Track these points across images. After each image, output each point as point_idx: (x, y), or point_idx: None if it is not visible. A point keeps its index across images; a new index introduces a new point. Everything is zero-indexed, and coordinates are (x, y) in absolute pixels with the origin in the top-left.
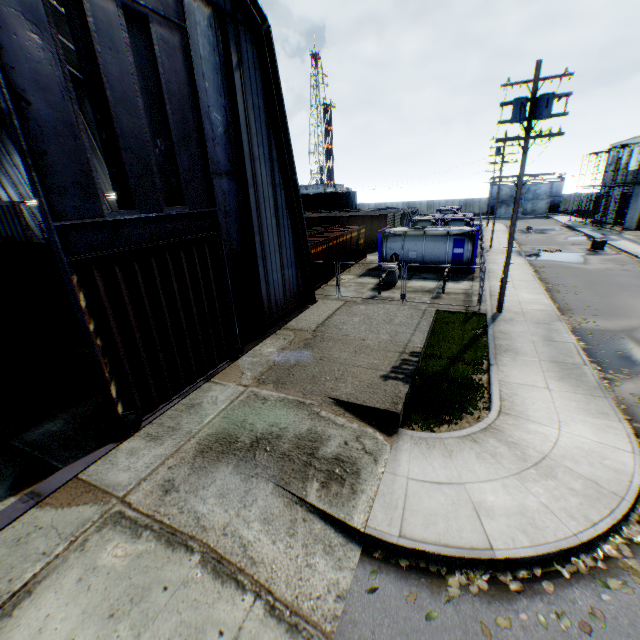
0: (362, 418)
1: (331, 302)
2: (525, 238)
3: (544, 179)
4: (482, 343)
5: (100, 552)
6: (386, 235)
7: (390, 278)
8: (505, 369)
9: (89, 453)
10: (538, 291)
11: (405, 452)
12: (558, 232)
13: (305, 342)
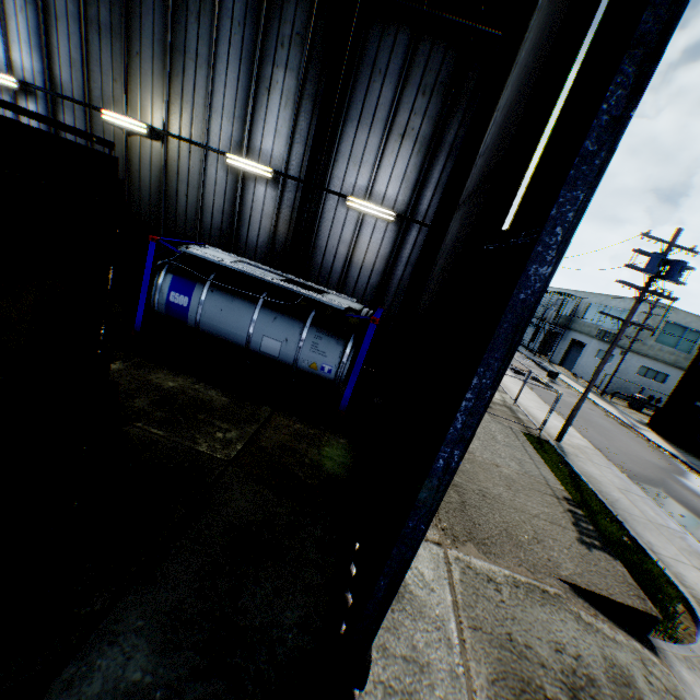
0: (613, 620)
1: None
2: None
3: None
4: (584, 486)
5: None
6: None
7: None
8: (639, 532)
9: None
10: (561, 420)
11: (695, 687)
12: None
13: None
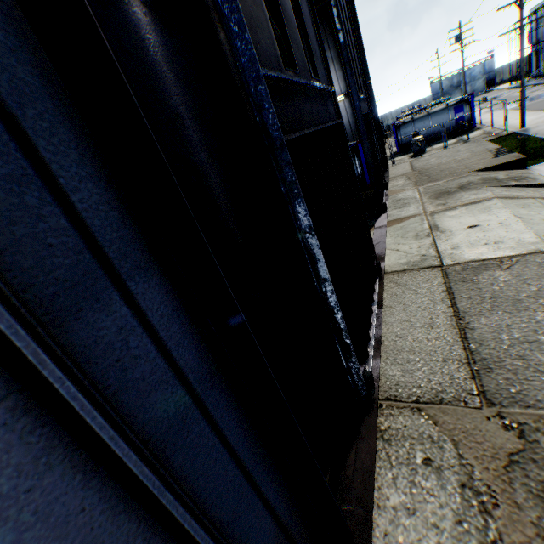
0: (501, 170)
1: (399, 165)
2: (486, 105)
3: (475, 62)
4: (529, 138)
5: (446, 215)
6: (398, 126)
7: (420, 147)
8: None
9: (378, 219)
10: (537, 113)
11: (541, 168)
12: (510, 93)
13: (417, 174)
